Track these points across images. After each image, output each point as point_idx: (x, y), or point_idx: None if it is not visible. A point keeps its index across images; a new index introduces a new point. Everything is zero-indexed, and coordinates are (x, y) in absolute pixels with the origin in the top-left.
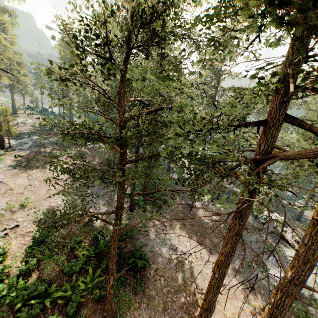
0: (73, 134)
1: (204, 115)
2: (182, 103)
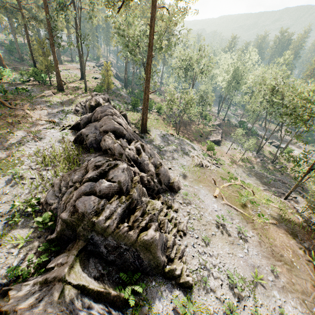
0: None
1: None
2: None
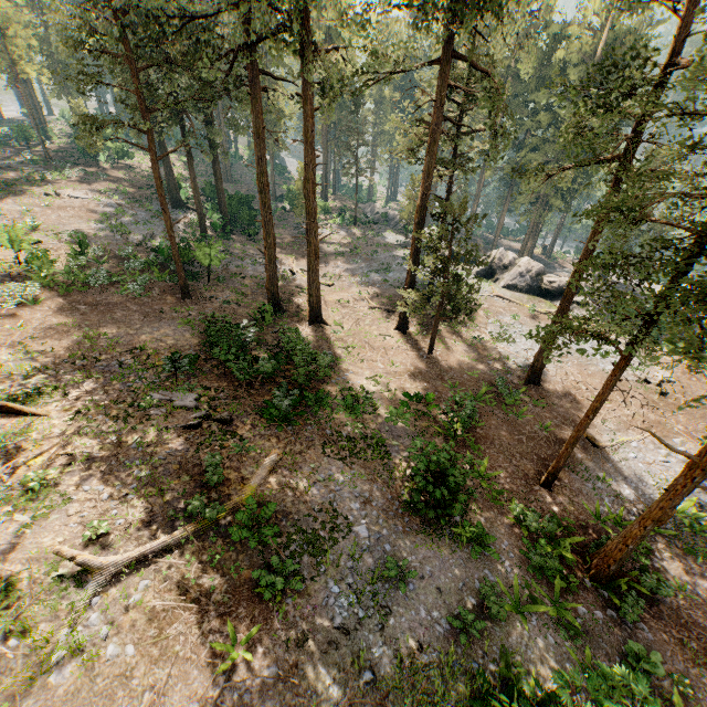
0: (74, 43)
1: None
2: None
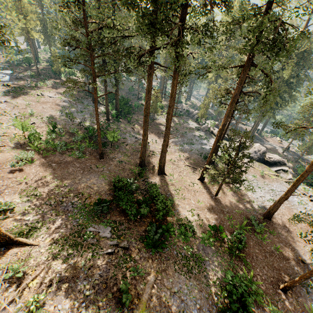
0: (65, 43)
1: (119, 27)
2: (109, 22)
